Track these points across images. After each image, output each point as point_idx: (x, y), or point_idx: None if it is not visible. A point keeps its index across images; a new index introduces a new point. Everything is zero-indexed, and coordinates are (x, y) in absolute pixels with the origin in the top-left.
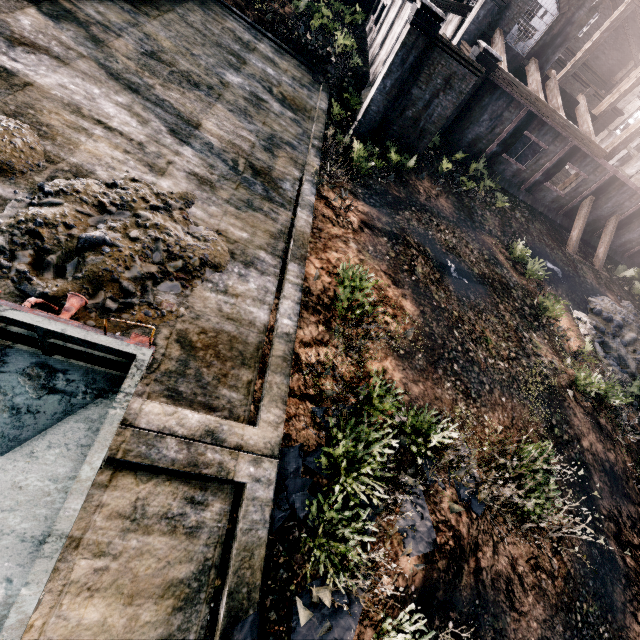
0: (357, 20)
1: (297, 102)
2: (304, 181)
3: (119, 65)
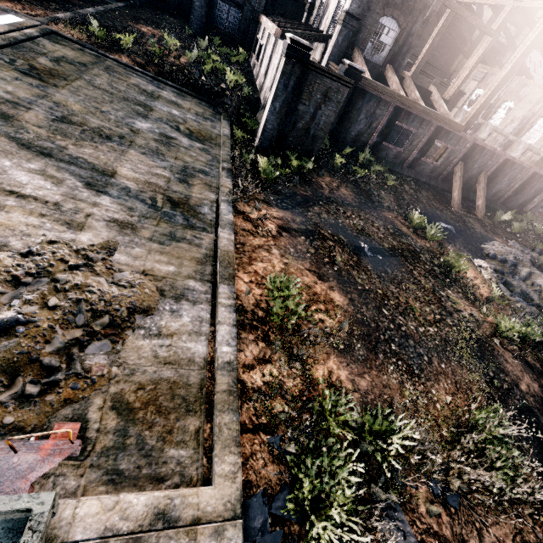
0: (242, 59)
1: (203, 133)
2: (220, 202)
3: (30, 135)
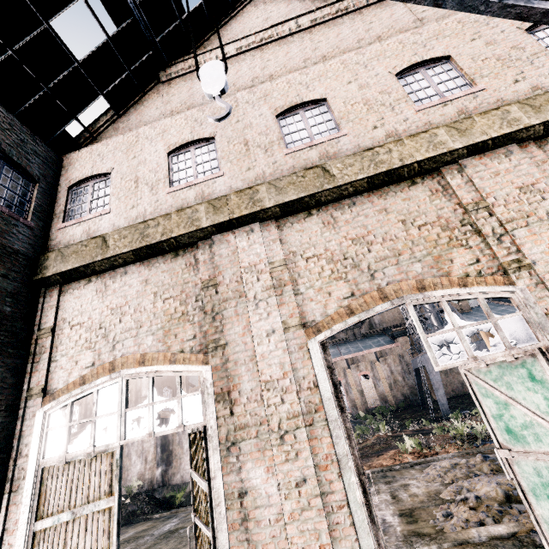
0: None
1: None
2: None
3: None
